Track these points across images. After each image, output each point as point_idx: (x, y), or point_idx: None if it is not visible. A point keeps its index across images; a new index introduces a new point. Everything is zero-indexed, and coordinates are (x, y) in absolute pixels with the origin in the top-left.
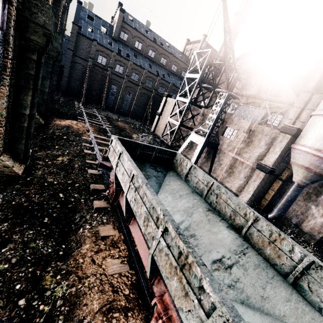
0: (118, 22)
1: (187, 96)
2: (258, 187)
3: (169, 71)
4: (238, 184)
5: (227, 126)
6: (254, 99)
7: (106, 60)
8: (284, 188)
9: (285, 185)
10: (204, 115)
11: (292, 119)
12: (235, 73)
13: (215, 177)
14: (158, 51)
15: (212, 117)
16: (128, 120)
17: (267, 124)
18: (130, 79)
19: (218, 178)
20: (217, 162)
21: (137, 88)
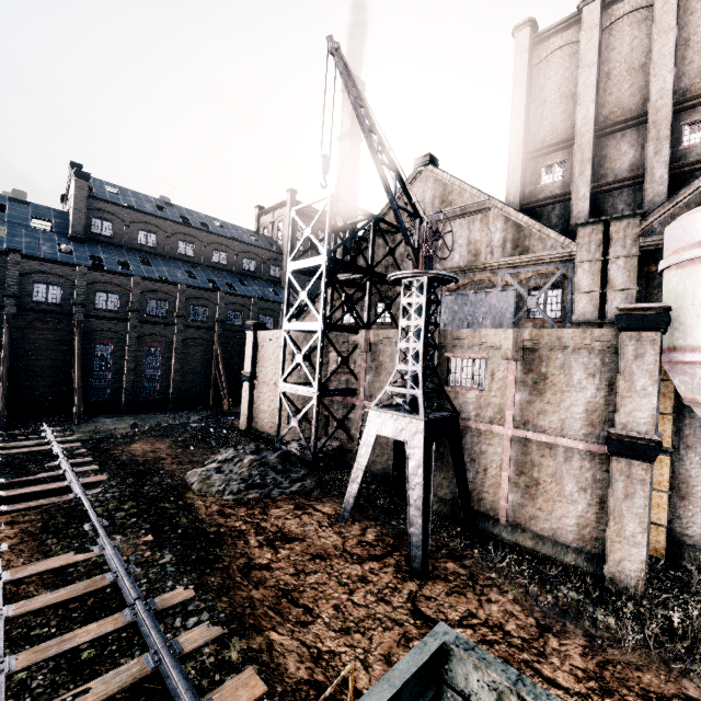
0: (78, 200)
1: (304, 314)
2: (649, 511)
3: (240, 275)
4: (574, 519)
5: (448, 356)
6: (470, 275)
7: (60, 291)
8: (680, 471)
9: (678, 461)
10: (372, 346)
11: (594, 290)
12: (421, 225)
13: (486, 513)
14: (200, 240)
15: (410, 348)
16: (169, 421)
17: (535, 320)
18: (145, 316)
19: (497, 514)
20: (470, 465)
21: (170, 332)
